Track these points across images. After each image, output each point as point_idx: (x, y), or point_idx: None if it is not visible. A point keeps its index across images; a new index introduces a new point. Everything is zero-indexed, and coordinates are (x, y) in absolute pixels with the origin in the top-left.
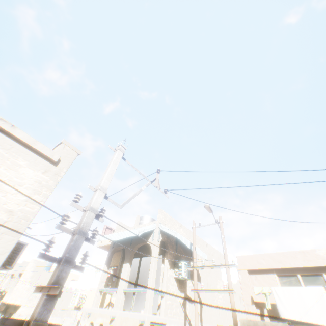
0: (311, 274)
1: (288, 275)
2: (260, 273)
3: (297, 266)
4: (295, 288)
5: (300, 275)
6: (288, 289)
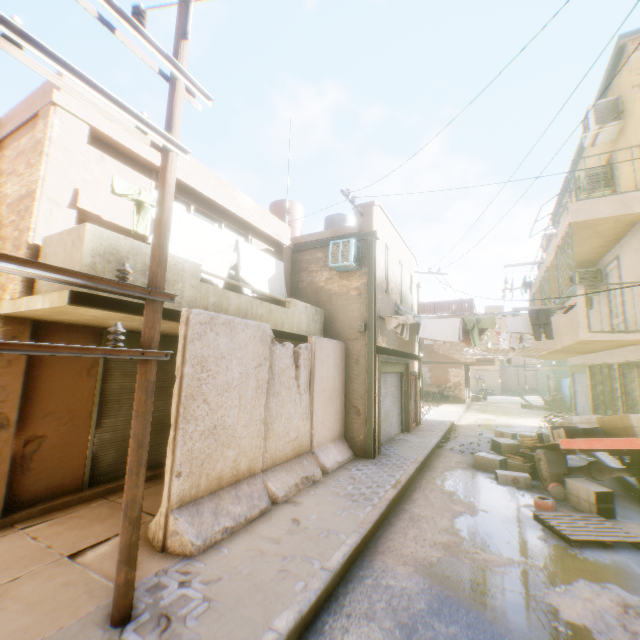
0: (209, 217)
1: (175, 198)
2: (119, 159)
3: (207, 194)
4: (204, 223)
5: (194, 210)
6: (191, 219)
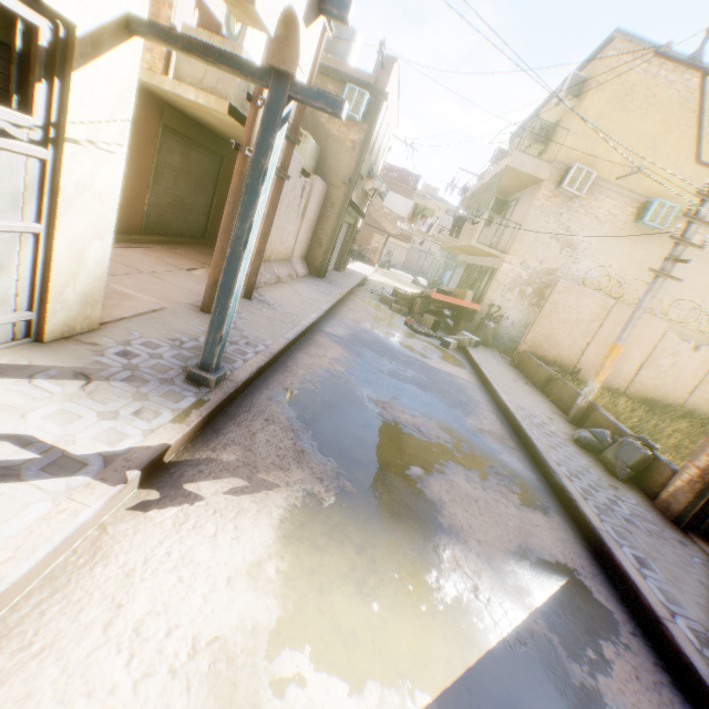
0: None
1: None
2: None
3: None
4: None
5: None
6: None
